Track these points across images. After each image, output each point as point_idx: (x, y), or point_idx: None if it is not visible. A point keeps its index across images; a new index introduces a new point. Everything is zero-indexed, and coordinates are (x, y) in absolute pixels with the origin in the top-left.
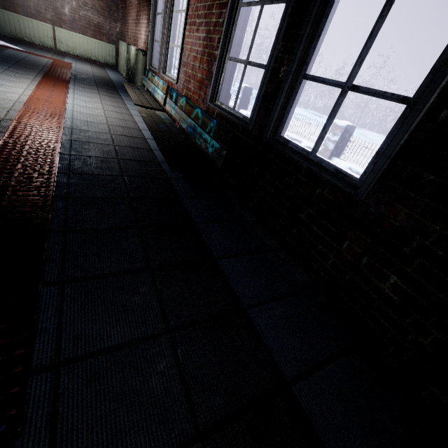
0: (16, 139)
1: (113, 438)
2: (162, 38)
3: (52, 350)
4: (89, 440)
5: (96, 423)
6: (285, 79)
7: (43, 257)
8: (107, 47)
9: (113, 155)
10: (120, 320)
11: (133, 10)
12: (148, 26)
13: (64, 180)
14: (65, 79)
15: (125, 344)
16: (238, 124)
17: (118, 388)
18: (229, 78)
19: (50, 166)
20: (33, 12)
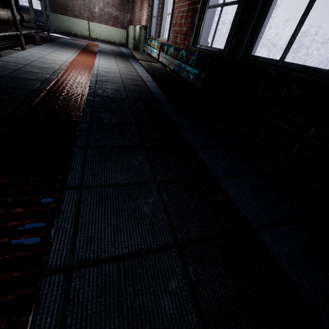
0: (64, 78)
1: (115, 232)
2: (158, 12)
3: (78, 179)
4: (99, 229)
5: (104, 221)
6: (257, 2)
7: (76, 134)
8: (121, 32)
9: (122, 88)
10: (122, 171)
11: (138, 1)
12: (148, 7)
13: (91, 99)
14: (94, 51)
15: (126, 184)
16: (214, 56)
17: (120, 206)
18: (207, 28)
19: (83, 91)
20: (77, 14)
